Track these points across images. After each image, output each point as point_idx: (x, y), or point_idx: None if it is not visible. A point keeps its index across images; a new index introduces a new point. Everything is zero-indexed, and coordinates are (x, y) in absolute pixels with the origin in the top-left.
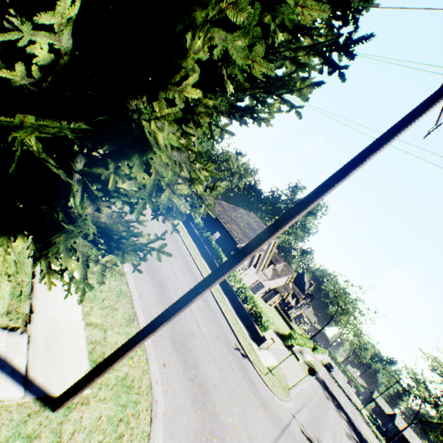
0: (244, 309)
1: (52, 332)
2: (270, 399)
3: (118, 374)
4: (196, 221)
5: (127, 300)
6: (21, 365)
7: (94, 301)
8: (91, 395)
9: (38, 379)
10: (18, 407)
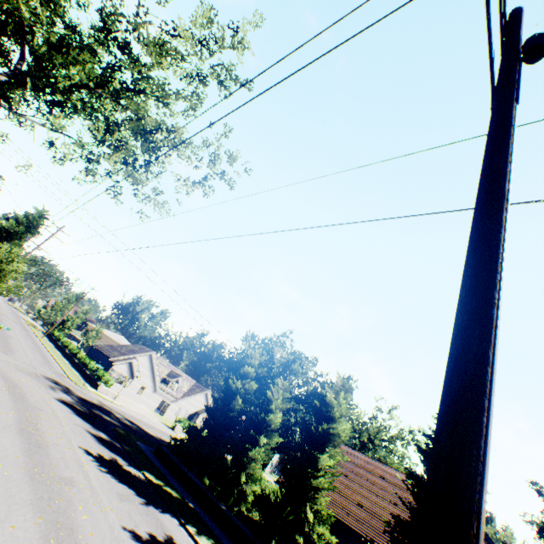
0: (94, 379)
1: None
2: (74, 385)
3: None
4: (79, 356)
5: None
6: None
7: None
8: None
9: None
10: None
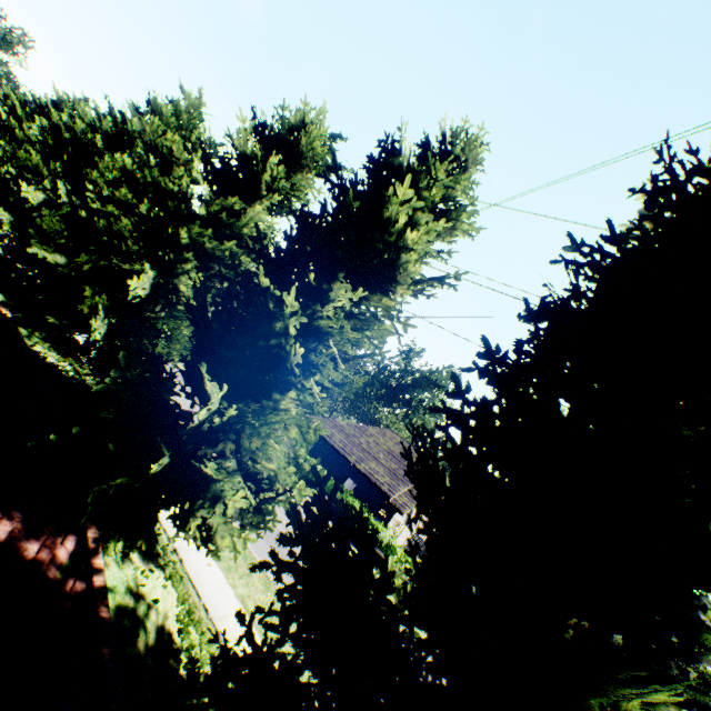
0: None
1: None
2: None
3: None
4: None
5: None
6: None
7: None
8: None
9: None
10: None
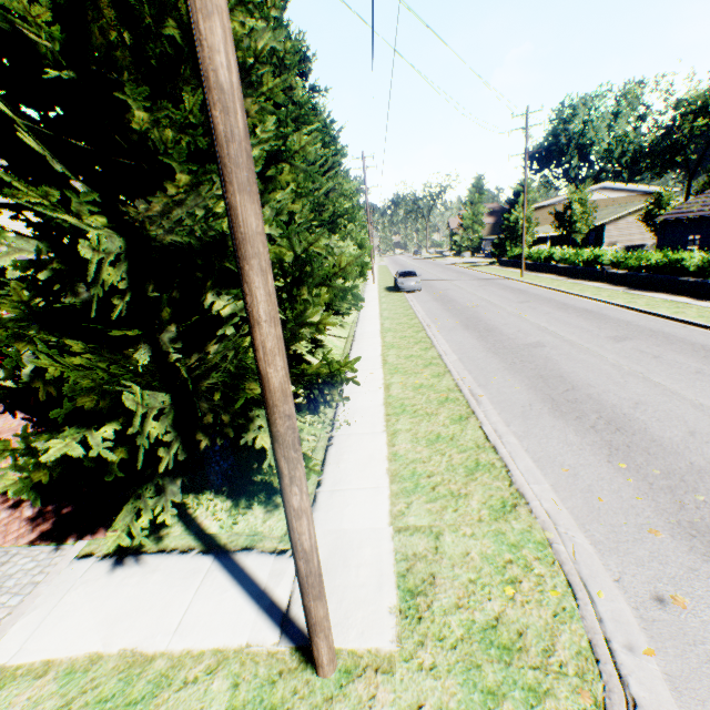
0: None
1: (334, 550)
2: None
3: (471, 618)
4: (692, 267)
5: (494, 476)
6: (282, 597)
7: (413, 493)
8: (398, 656)
9: (302, 619)
10: (267, 657)
